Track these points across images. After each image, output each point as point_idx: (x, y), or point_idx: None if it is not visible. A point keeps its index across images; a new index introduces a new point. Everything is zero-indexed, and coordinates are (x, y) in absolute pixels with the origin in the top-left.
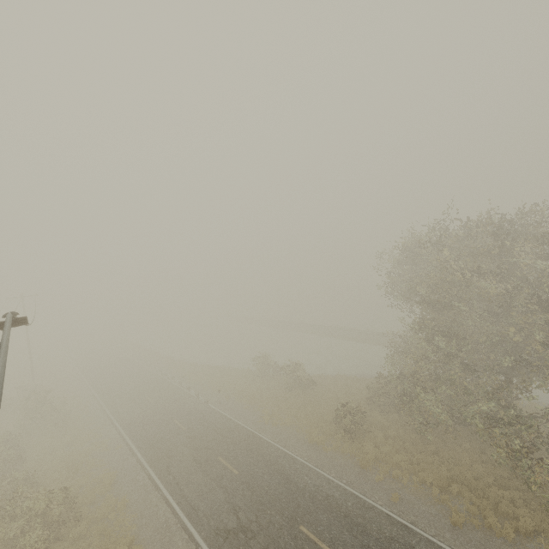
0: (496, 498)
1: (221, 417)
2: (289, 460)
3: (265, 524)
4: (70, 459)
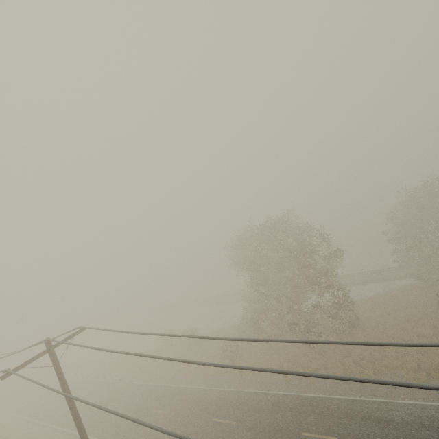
0: (303, 362)
1: (146, 386)
2: (199, 391)
3: (192, 428)
4: None
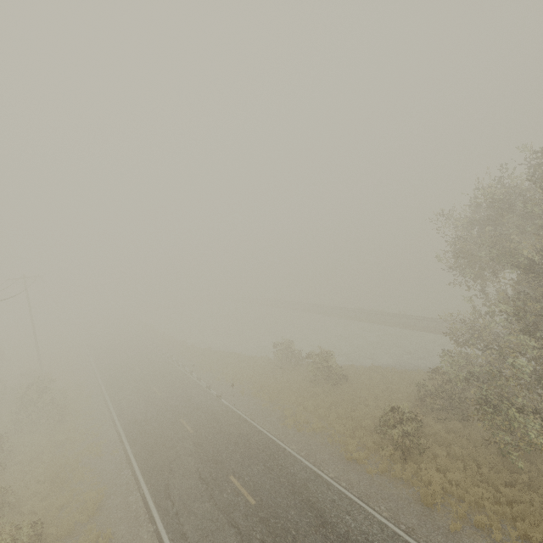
0: None
1: (235, 417)
2: (322, 485)
3: None
4: (57, 466)
